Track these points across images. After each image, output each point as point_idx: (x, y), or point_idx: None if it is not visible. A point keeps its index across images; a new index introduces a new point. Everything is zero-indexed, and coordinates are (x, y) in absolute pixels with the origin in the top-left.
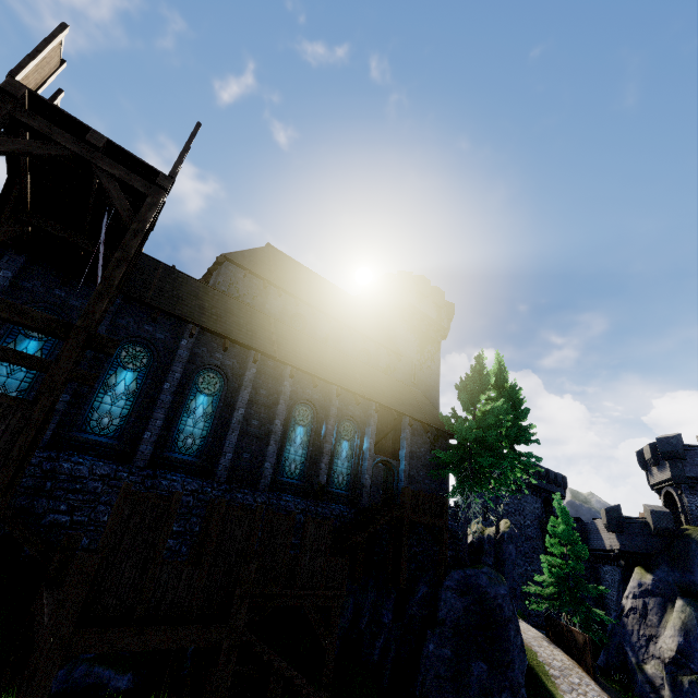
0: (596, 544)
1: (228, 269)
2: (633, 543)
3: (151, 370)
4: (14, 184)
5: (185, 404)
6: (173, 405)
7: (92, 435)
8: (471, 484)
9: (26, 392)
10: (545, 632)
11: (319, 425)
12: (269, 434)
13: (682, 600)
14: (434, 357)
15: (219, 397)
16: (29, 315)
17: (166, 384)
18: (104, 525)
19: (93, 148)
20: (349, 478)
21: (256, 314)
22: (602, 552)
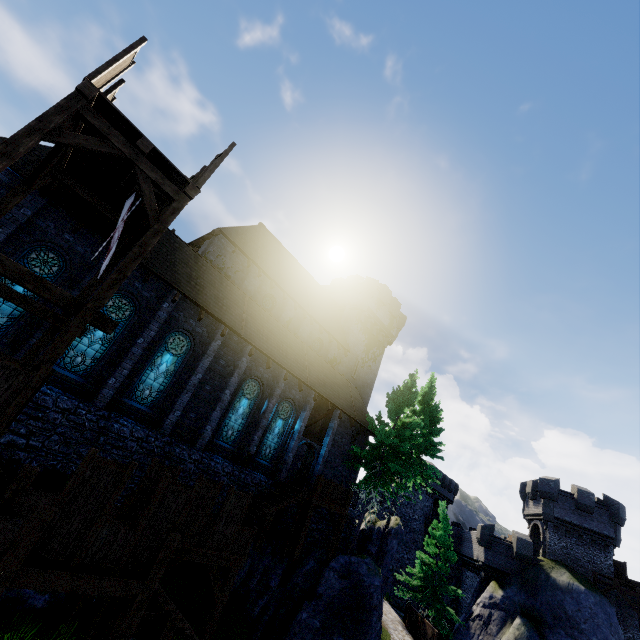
0: (466, 551)
1: (220, 242)
2: (495, 560)
3: (130, 323)
4: (60, 151)
5: (152, 358)
6: (142, 357)
7: (63, 370)
8: (376, 484)
9: (16, 319)
10: (403, 617)
11: (262, 401)
12: (218, 401)
13: (520, 619)
14: (377, 358)
15: (183, 359)
16: (50, 290)
17: (140, 339)
18: (54, 453)
19: (140, 152)
20: (275, 452)
21: (235, 290)
22: (469, 559)
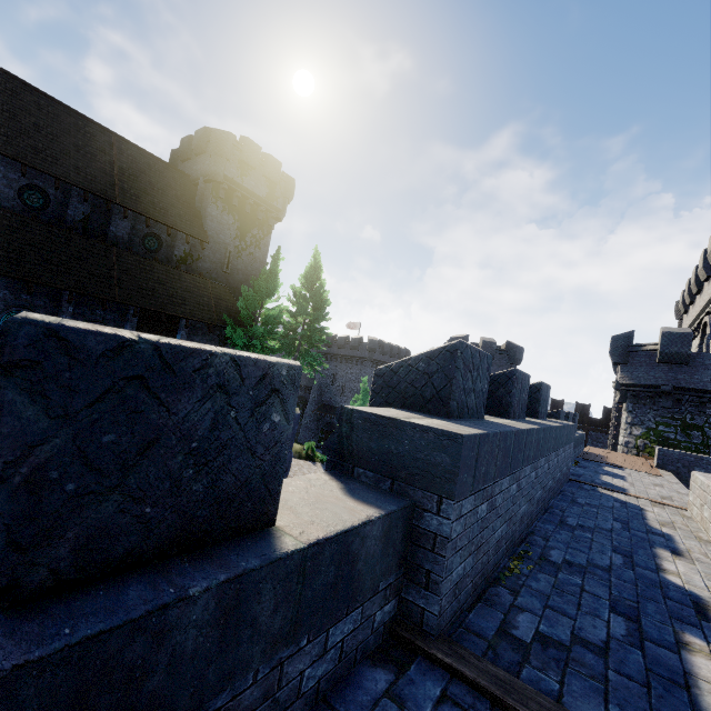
0: None
1: None
2: None
3: None
4: None
5: None
6: None
7: None
8: None
9: None
10: None
11: None
12: None
13: None
14: (261, 242)
15: None
16: None
17: None
18: None
19: None
20: None
21: None
22: None
